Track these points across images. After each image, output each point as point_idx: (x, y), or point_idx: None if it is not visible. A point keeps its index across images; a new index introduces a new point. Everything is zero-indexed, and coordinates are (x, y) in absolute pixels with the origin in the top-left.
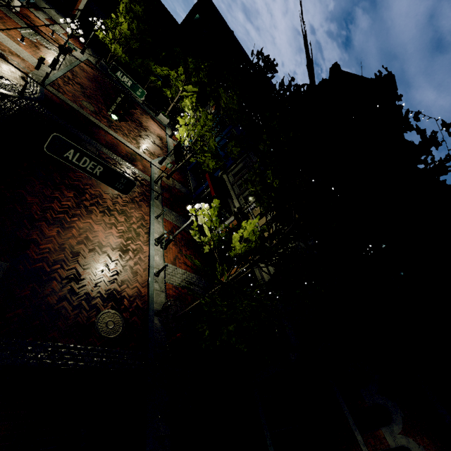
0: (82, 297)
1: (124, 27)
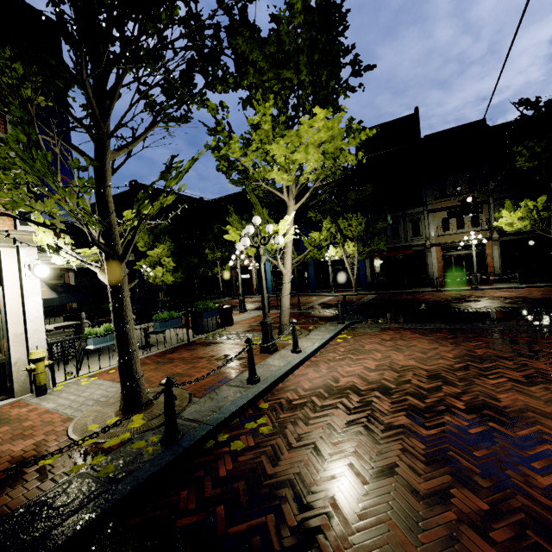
0: None
1: (163, 252)
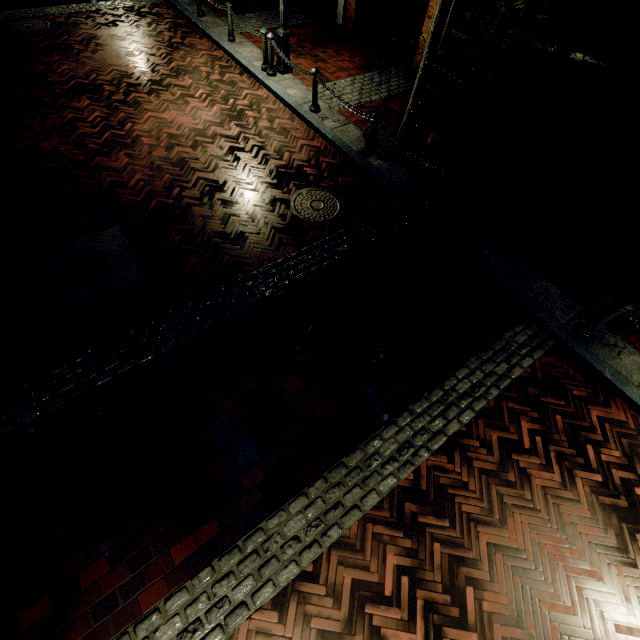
0: (248, 202)
1: None
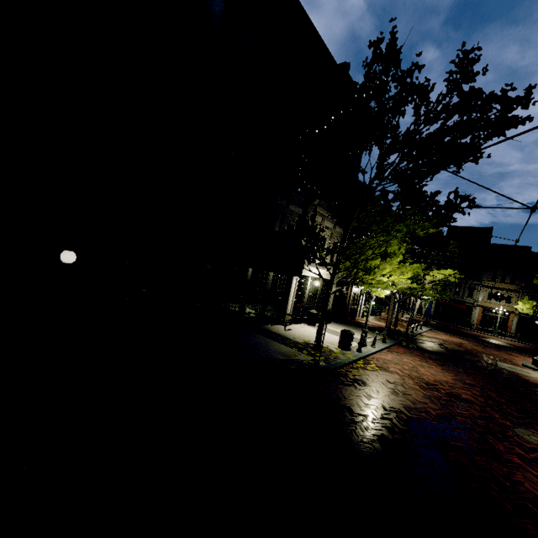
0: None
1: None
